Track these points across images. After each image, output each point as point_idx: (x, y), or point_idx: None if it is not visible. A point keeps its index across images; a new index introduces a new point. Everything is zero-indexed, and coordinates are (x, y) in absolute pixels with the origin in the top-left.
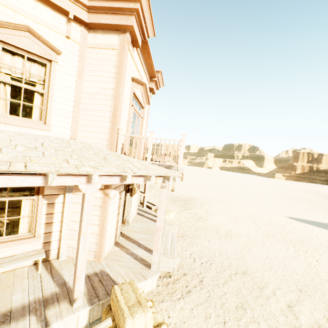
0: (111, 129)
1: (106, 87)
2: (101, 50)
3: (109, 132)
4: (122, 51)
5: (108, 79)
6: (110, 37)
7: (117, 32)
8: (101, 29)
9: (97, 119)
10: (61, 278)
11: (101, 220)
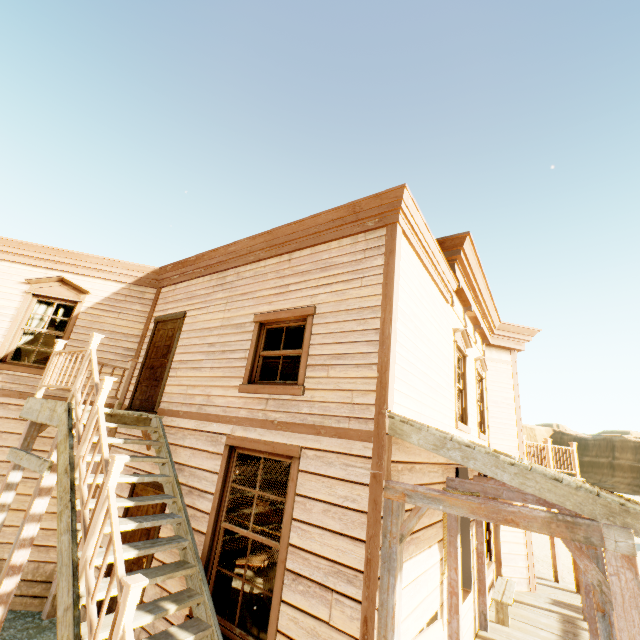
0: (518, 437)
1: (507, 397)
2: (497, 364)
3: (517, 440)
4: (515, 367)
5: (507, 389)
6: (502, 354)
7: (506, 350)
8: (494, 347)
9: (504, 426)
10: (538, 606)
11: (527, 537)
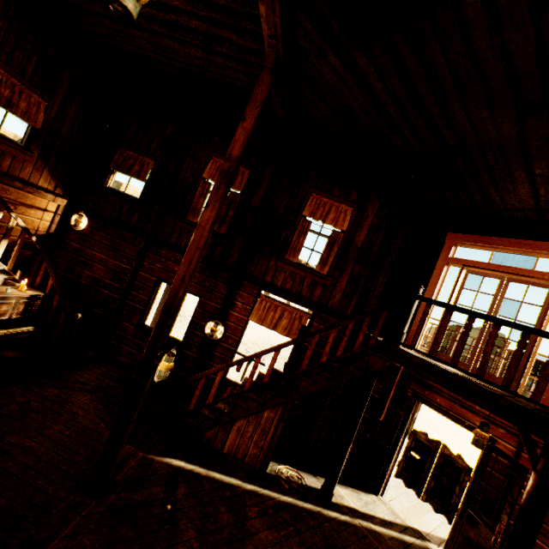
0: None
1: None
2: None
3: None
4: None
5: None
6: None
7: None
8: None
9: None
10: None
11: None
